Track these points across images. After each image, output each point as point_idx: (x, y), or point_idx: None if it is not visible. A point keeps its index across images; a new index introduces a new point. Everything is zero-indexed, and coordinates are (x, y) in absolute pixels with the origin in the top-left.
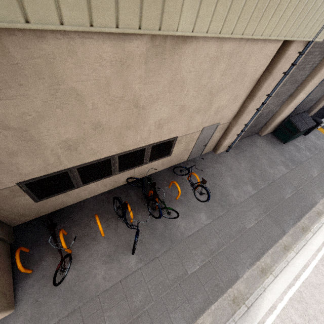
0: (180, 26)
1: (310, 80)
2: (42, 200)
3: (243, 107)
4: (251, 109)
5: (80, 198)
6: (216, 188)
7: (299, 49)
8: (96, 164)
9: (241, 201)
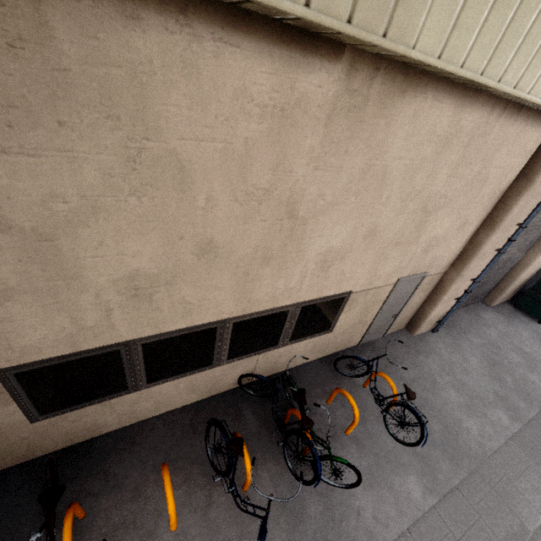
0: (422, 39)
1: None
2: (48, 418)
3: (473, 243)
4: (488, 249)
5: (134, 416)
6: (430, 410)
7: None
8: (186, 338)
9: (494, 448)
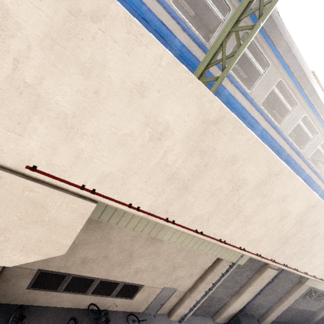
0: (164, 238)
1: (248, 286)
2: (31, 289)
3: (196, 284)
4: (201, 289)
5: (48, 302)
6: None
7: (229, 263)
8: (84, 279)
9: None
